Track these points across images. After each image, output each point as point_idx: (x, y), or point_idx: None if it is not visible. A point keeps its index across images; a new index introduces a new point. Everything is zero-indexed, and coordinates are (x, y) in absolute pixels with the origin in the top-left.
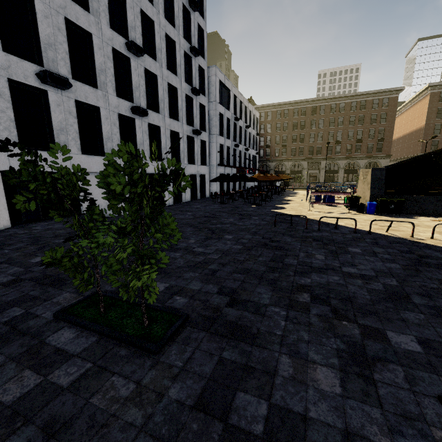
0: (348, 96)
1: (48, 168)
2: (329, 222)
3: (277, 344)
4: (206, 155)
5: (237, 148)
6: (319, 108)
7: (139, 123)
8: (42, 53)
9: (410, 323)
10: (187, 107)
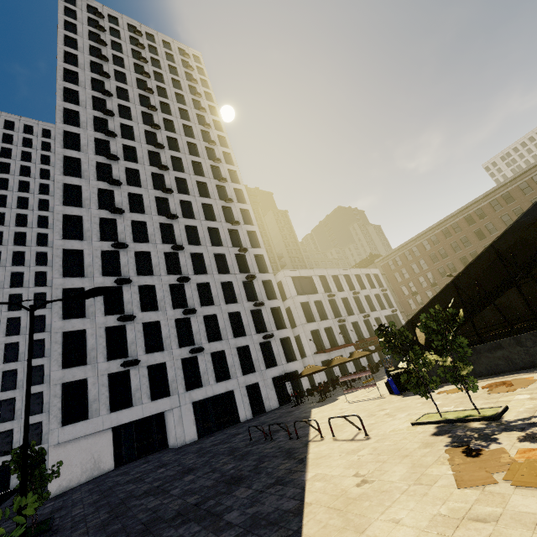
0: (478, 200)
1: (127, 420)
2: (312, 422)
3: None
4: (294, 349)
5: (346, 321)
6: (450, 228)
7: (201, 357)
8: (128, 350)
9: (104, 531)
10: (257, 318)
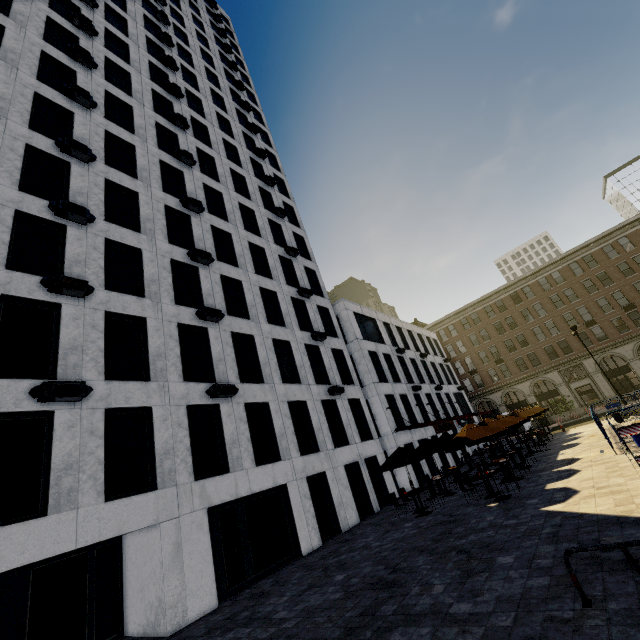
0: (556, 261)
1: (19, 559)
2: None
3: None
4: (367, 420)
5: (419, 391)
6: (521, 292)
7: (227, 409)
8: (58, 362)
9: None
10: (313, 360)
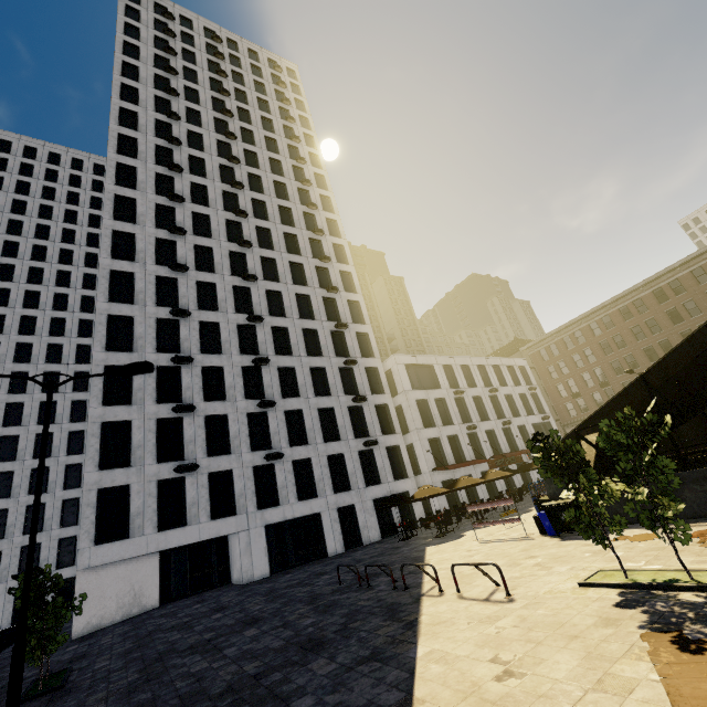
0: (674, 268)
1: (178, 543)
2: (427, 566)
3: (53, 706)
4: (405, 462)
5: (477, 429)
6: (632, 306)
7: (280, 466)
8: (184, 450)
9: (128, 701)
10: (356, 418)
